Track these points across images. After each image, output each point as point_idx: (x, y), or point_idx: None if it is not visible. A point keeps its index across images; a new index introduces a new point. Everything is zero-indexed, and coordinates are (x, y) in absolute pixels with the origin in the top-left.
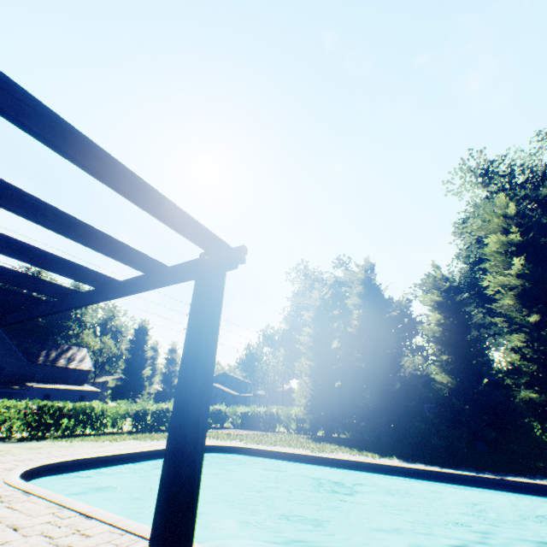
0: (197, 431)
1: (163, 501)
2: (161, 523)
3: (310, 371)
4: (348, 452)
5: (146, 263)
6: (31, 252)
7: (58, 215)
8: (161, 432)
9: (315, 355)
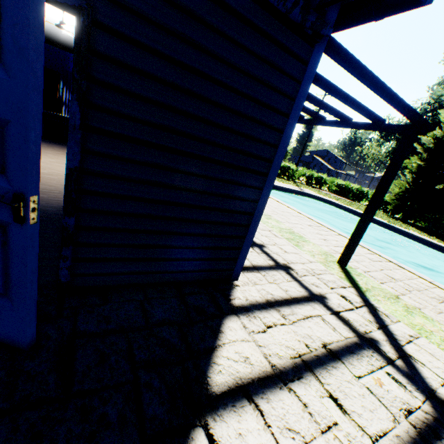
0: (386, 189)
1: (371, 202)
2: (369, 207)
3: (415, 170)
4: (417, 233)
5: (374, 118)
6: (326, 107)
7: (356, 104)
8: (284, 180)
9: (429, 158)
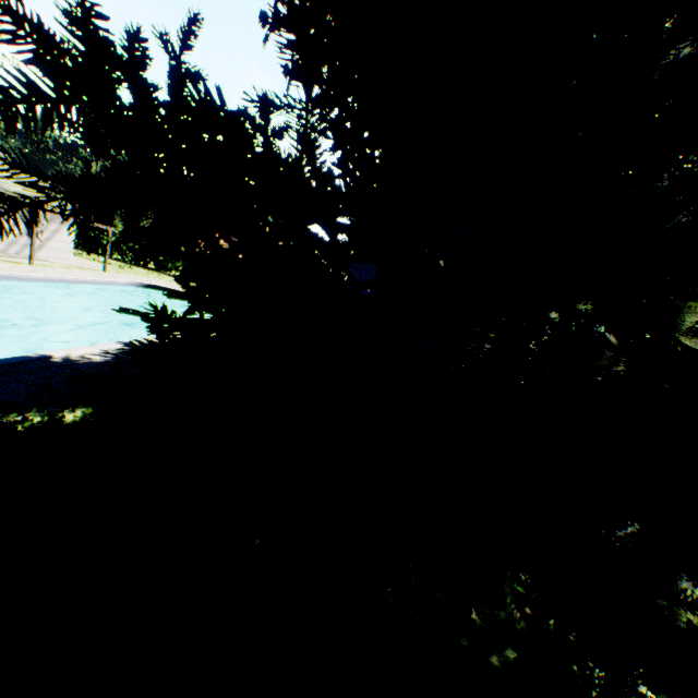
0: None
1: None
2: None
3: None
4: None
5: None
6: None
7: None
8: None
9: None
